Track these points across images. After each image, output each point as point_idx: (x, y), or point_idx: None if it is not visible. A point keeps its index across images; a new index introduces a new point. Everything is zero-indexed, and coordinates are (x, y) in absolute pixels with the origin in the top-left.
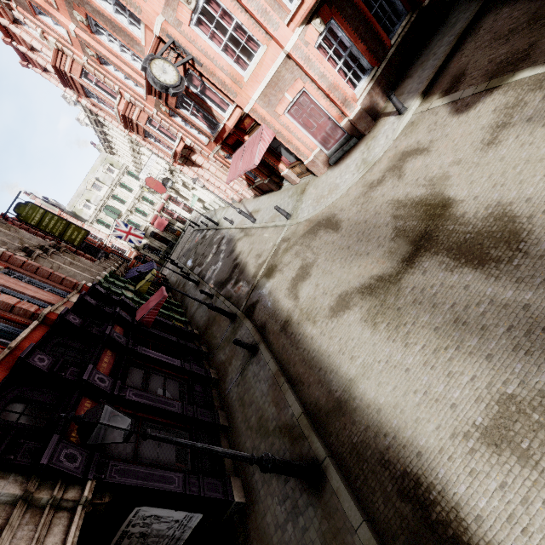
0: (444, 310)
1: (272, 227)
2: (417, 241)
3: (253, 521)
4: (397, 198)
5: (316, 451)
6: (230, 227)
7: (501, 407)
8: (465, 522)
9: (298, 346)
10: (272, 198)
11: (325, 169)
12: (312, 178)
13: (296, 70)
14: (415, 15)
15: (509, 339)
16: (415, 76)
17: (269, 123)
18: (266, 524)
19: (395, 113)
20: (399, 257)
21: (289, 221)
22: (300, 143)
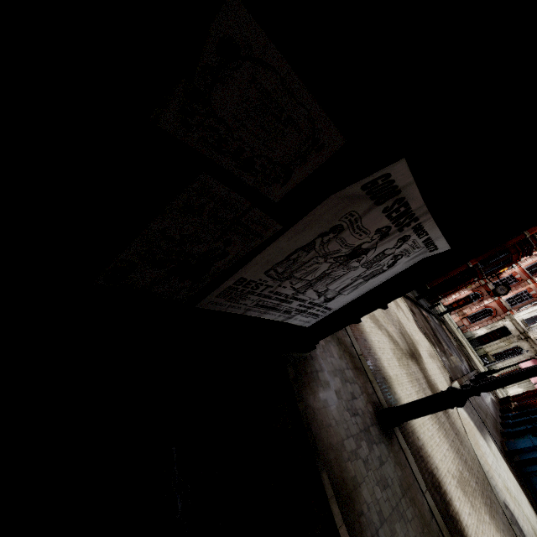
0: None
1: None
2: (412, 352)
3: (311, 397)
4: (398, 317)
5: (382, 401)
6: None
7: (460, 474)
8: (463, 524)
9: None
10: None
11: None
12: None
13: None
14: None
15: (454, 445)
16: None
17: None
18: (333, 418)
19: None
20: (405, 347)
21: None
22: None
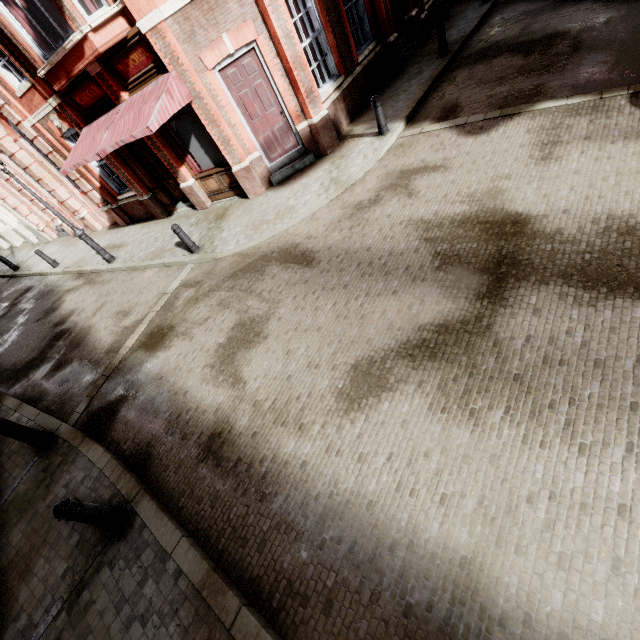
0: (628, 369)
1: (154, 268)
2: (493, 268)
3: None
4: (419, 218)
5: None
6: (49, 271)
7: None
8: None
9: (264, 490)
10: (151, 228)
11: (264, 189)
12: (238, 200)
13: (250, 4)
14: (379, 47)
15: None
16: (385, 105)
17: (185, 71)
18: None
19: (371, 134)
20: (469, 292)
21: (196, 256)
22: (231, 132)
